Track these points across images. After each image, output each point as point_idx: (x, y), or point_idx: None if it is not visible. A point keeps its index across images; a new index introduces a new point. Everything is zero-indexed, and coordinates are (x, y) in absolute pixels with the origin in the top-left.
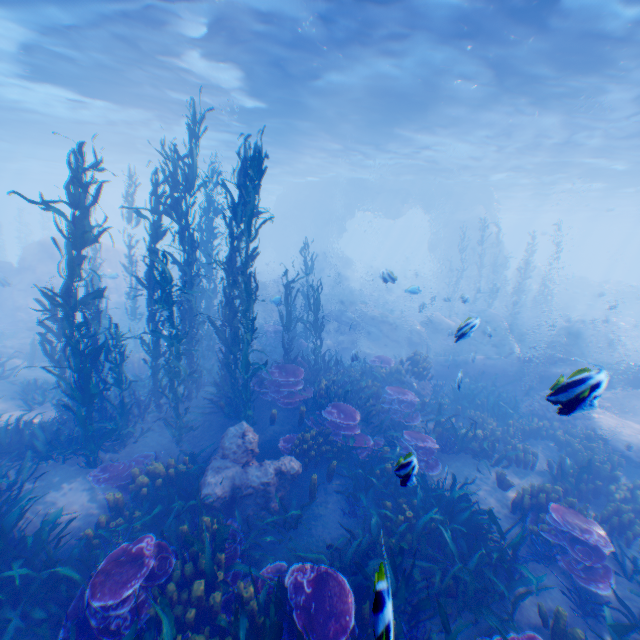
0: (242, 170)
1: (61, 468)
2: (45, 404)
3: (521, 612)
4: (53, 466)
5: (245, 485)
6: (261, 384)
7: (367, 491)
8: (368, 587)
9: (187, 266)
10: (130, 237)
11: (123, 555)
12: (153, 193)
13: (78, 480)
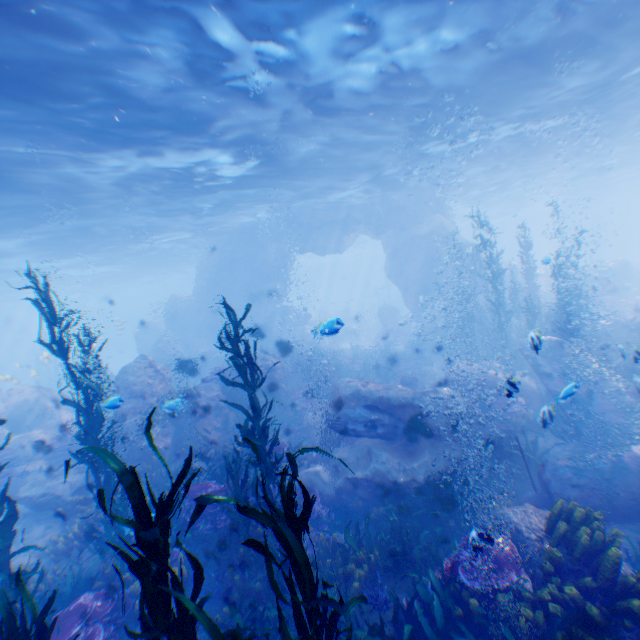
0: None
1: None
2: None
3: None
4: None
5: None
6: None
7: None
8: None
9: None
10: None
11: None
12: None
13: None
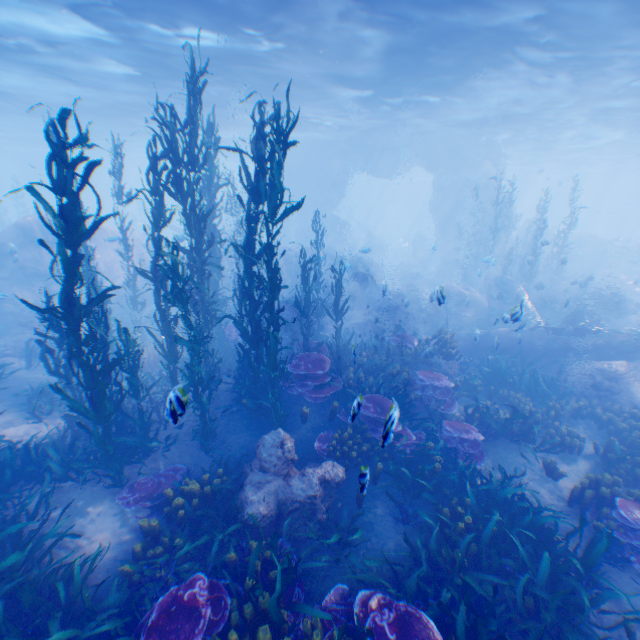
0: (257, 137)
1: (83, 489)
2: (52, 412)
3: (604, 625)
4: (74, 488)
5: (289, 499)
6: (286, 378)
7: (418, 494)
8: (457, 627)
9: (197, 255)
10: (122, 219)
11: (174, 604)
12: (151, 169)
13: (104, 502)
